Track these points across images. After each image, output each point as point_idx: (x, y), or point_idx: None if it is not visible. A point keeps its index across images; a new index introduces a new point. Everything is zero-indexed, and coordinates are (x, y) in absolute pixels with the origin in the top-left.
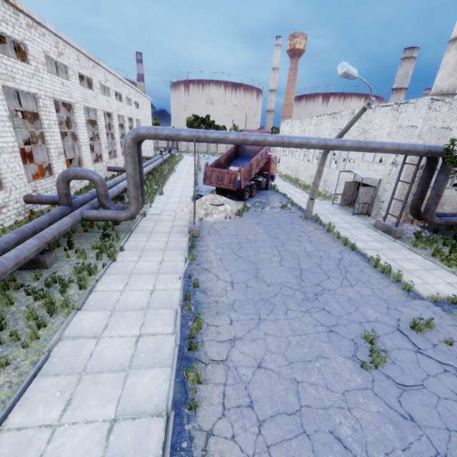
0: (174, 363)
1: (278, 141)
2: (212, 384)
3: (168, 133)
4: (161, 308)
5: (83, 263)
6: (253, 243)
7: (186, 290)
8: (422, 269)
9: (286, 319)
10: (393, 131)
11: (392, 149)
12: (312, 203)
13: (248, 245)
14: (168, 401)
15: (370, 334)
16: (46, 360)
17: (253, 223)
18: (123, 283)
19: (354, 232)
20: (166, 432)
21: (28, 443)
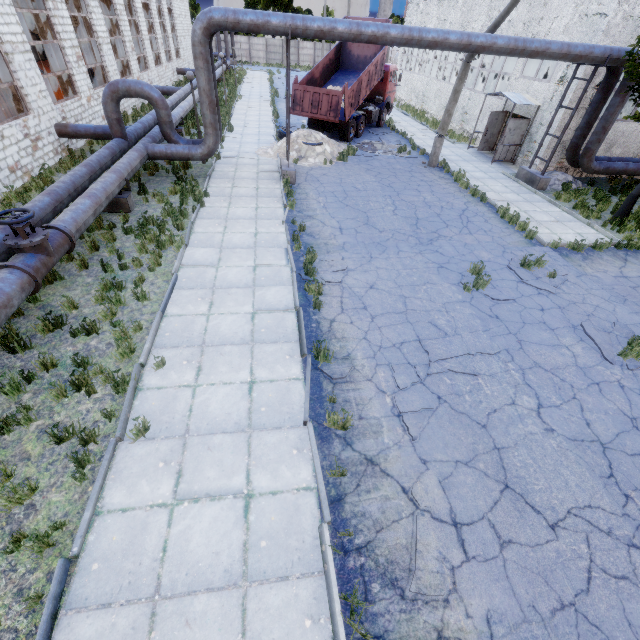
0: (295, 282)
1: (404, 37)
2: (330, 297)
3: (253, 20)
4: (270, 247)
5: (171, 205)
6: (362, 192)
7: (291, 234)
8: (555, 221)
9: (398, 258)
10: (573, 23)
11: (559, 53)
12: (440, 142)
13: (355, 194)
14: (296, 302)
15: (478, 266)
16: (176, 280)
17: (361, 170)
18: (222, 227)
19: (488, 182)
20: (298, 318)
21: (191, 322)
